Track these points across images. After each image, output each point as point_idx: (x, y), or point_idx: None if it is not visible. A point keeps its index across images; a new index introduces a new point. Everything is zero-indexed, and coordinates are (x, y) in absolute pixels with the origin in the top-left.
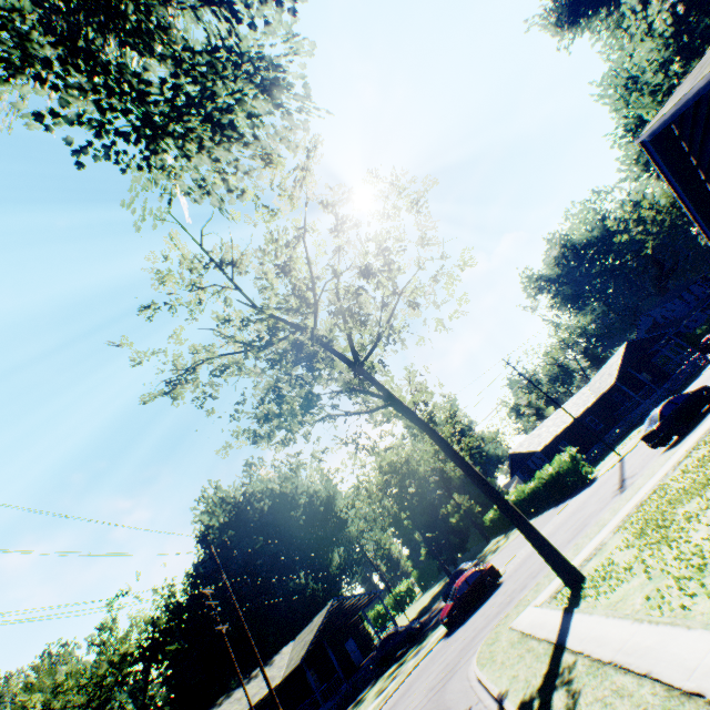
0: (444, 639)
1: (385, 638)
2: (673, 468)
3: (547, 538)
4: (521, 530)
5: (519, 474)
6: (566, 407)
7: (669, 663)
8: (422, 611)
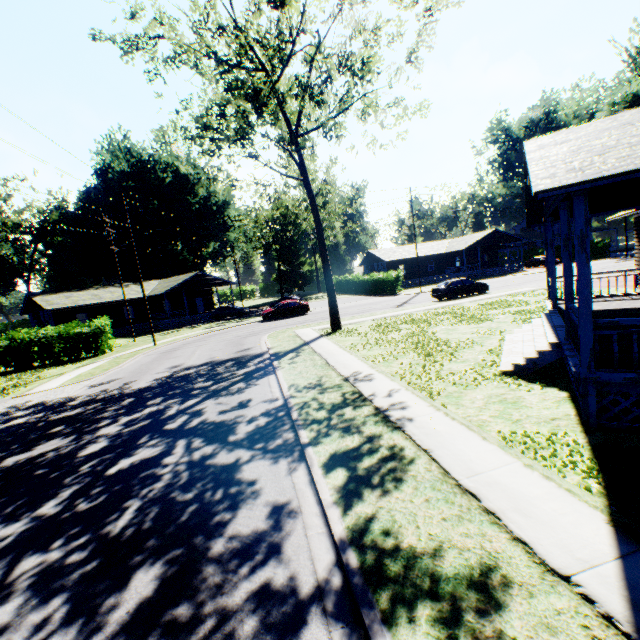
0: (258, 323)
1: (224, 307)
2: (424, 311)
3: (346, 308)
4: (329, 296)
5: (365, 267)
6: (425, 246)
7: (334, 359)
8: (254, 306)
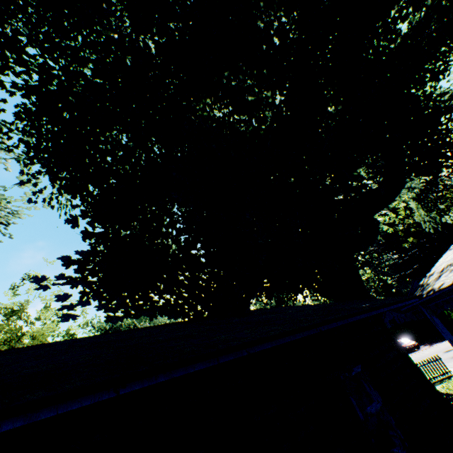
0: None
1: None
2: None
3: None
4: None
5: None
6: None
7: None
8: None
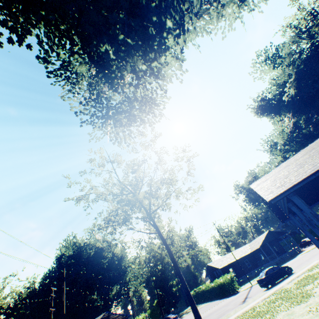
0: None
1: None
2: (262, 300)
3: (208, 315)
4: (191, 307)
5: (209, 276)
6: (237, 251)
7: None
8: None
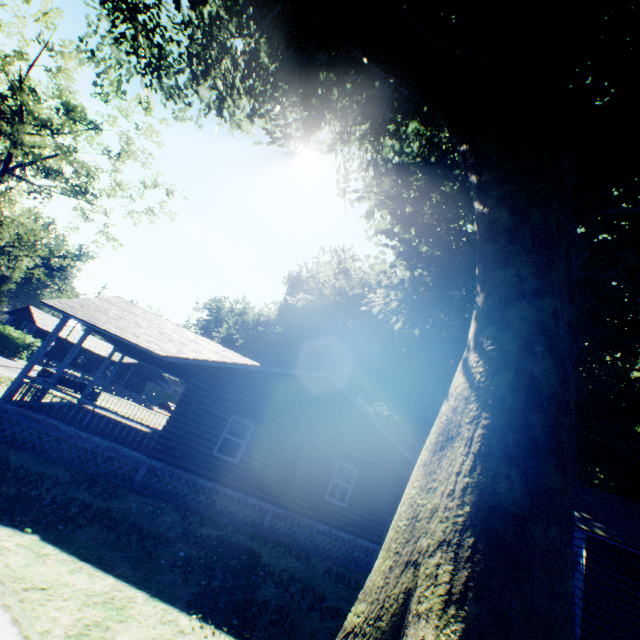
0: None
1: None
2: (11, 377)
3: None
4: None
5: (13, 319)
6: (94, 340)
7: None
8: None
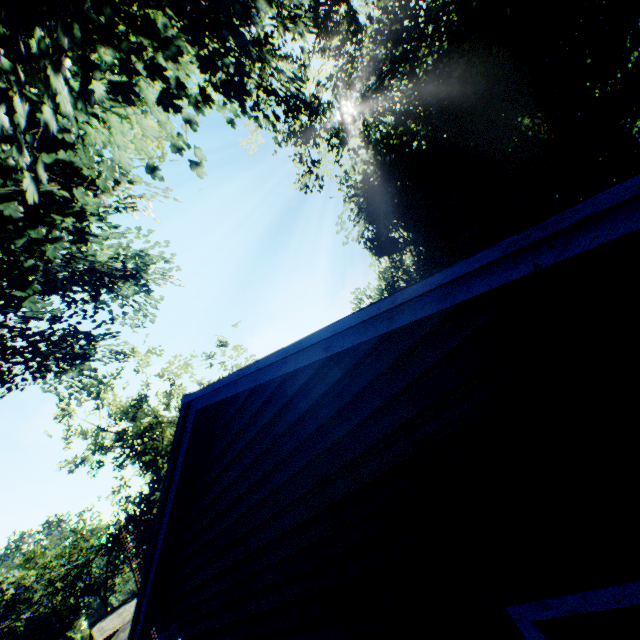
0: None
1: None
2: None
3: None
4: None
5: None
6: None
7: None
8: None
